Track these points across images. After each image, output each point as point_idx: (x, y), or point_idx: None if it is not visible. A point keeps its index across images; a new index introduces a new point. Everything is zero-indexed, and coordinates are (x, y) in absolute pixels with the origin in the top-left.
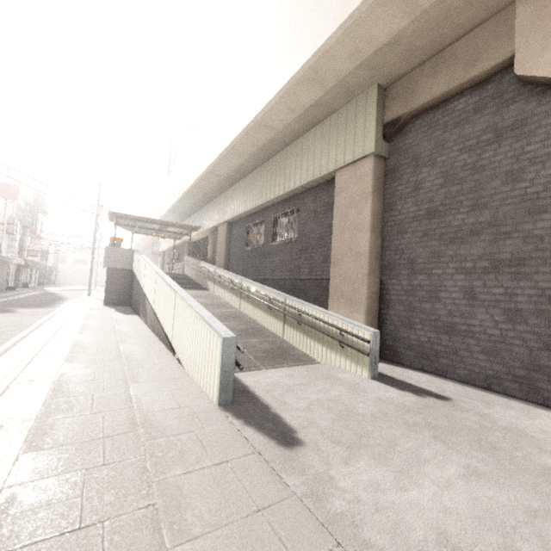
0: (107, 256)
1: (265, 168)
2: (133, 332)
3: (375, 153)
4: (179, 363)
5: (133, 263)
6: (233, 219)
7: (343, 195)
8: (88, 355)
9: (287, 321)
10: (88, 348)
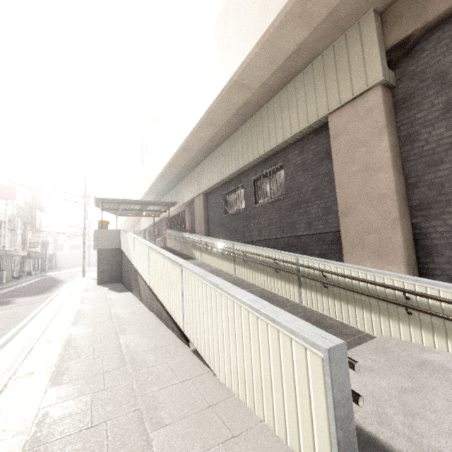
0: (96, 238)
1: (238, 134)
2: (130, 315)
3: (383, 82)
4: (199, 360)
5: (121, 242)
6: (209, 189)
7: (343, 138)
8: (82, 362)
9: (303, 284)
10: (82, 348)
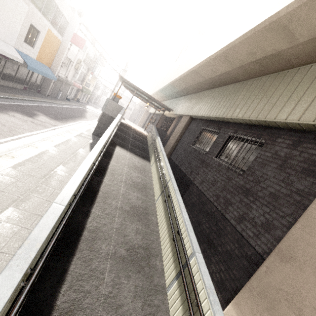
0: (106, 104)
1: (248, 84)
2: (57, 183)
3: None
4: None
5: None
6: (196, 116)
7: None
8: None
9: (180, 281)
10: None
